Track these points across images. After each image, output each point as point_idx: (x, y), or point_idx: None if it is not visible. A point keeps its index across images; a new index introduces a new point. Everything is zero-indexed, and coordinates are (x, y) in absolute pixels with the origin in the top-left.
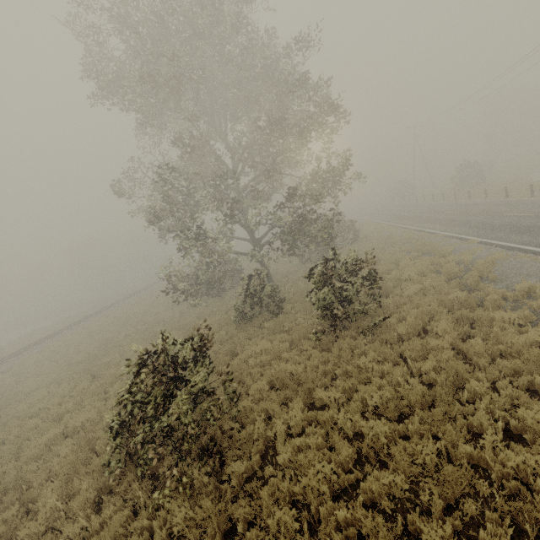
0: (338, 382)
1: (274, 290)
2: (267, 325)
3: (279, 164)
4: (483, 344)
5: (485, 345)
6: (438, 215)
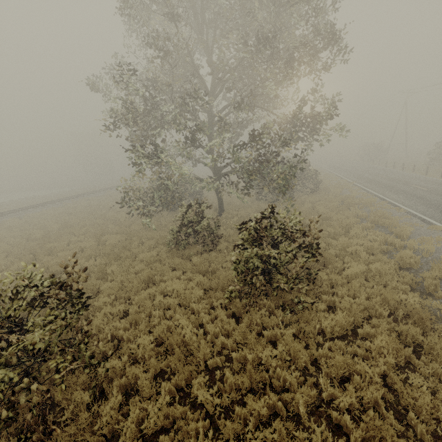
0: (228, 374)
1: (219, 221)
2: (194, 259)
3: (258, 94)
4: (430, 397)
5: (432, 399)
6: (404, 187)
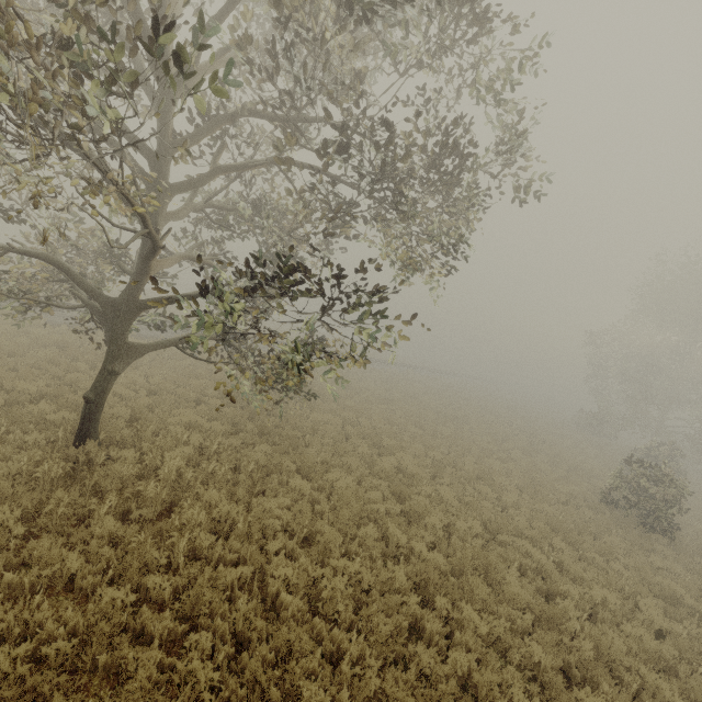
0: None
1: None
2: None
3: None
4: None
5: None
6: None
